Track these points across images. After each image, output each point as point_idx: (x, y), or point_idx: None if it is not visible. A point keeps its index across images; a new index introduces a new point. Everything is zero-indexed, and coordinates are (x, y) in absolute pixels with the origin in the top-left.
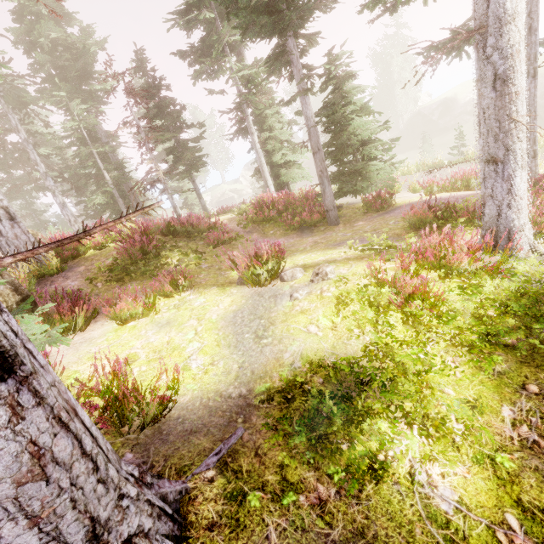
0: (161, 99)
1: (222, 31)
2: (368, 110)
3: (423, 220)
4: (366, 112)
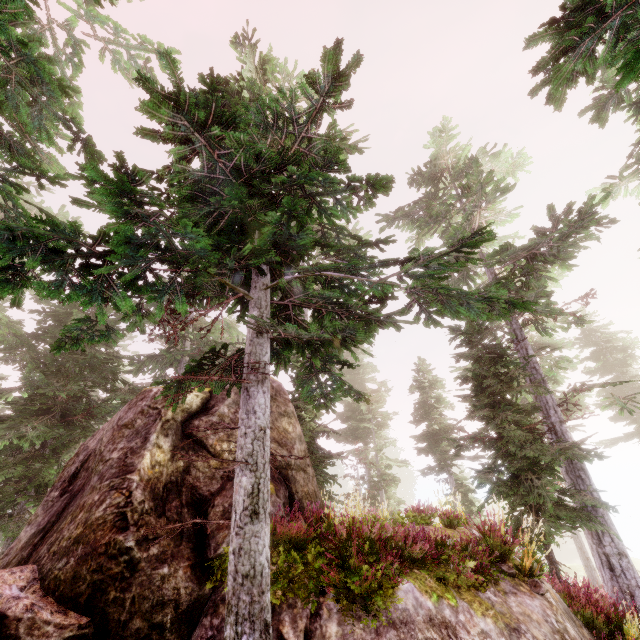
0: None
1: (393, 441)
2: (482, 512)
3: None
4: (481, 513)
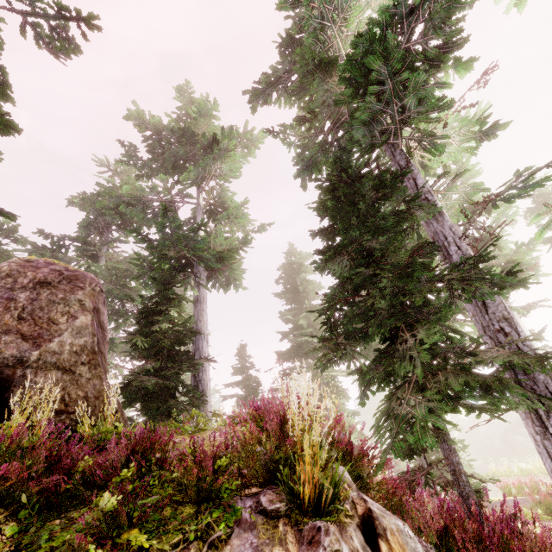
0: (248, 376)
1: None
2: None
3: (551, 505)
4: None
